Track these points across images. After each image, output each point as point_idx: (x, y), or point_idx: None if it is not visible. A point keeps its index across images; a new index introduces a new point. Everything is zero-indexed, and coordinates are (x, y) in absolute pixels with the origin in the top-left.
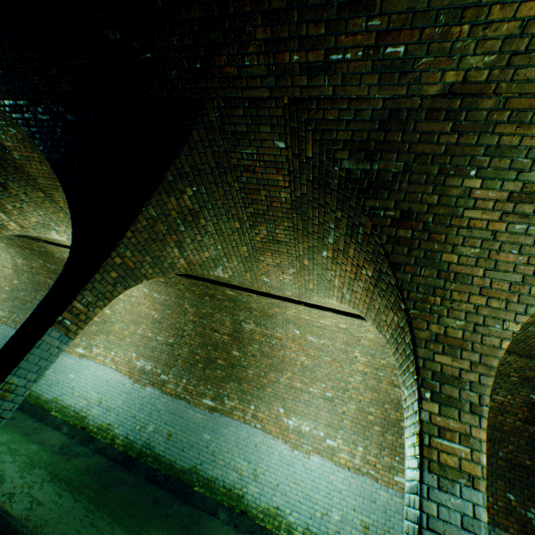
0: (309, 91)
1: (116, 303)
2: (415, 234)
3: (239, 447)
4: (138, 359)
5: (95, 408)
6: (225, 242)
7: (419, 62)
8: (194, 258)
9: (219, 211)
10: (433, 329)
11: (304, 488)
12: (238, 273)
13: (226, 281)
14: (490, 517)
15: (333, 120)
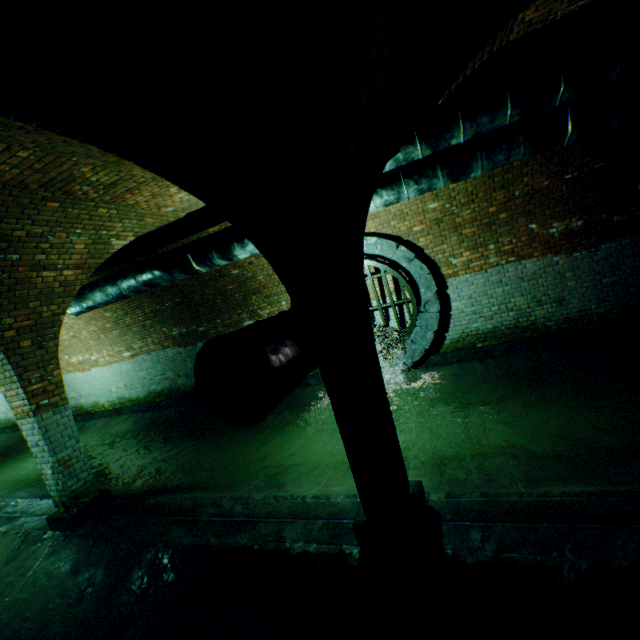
0: None
1: None
2: None
3: (68, 388)
4: None
5: (10, 413)
6: None
7: None
8: None
9: None
10: None
11: (99, 386)
12: None
13: None
14: (162, 346)
15: None
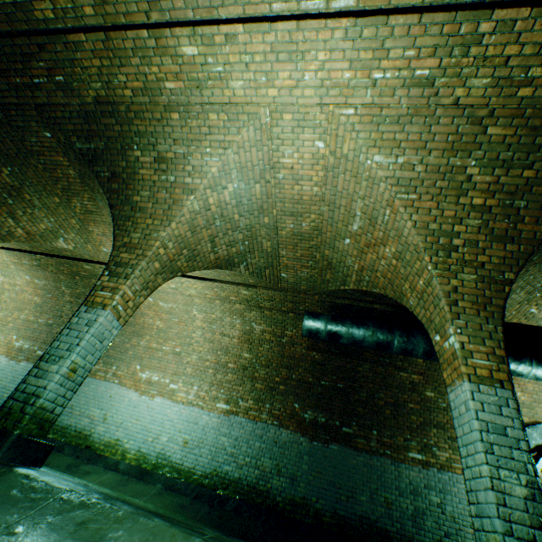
0: (37, 100)
1: (2, 293)
2: (120, 186)
3: (96, 399)
4: (18, 340)
5: None
6: (56, 215)
7: (74, 85)
8: (32, 229)
9: (38, 187)
10: (125, 240)
11: (144, 422)
12: (81, 245)
13: (81, 256)
14: (279, 421)
15: (62, 118)
